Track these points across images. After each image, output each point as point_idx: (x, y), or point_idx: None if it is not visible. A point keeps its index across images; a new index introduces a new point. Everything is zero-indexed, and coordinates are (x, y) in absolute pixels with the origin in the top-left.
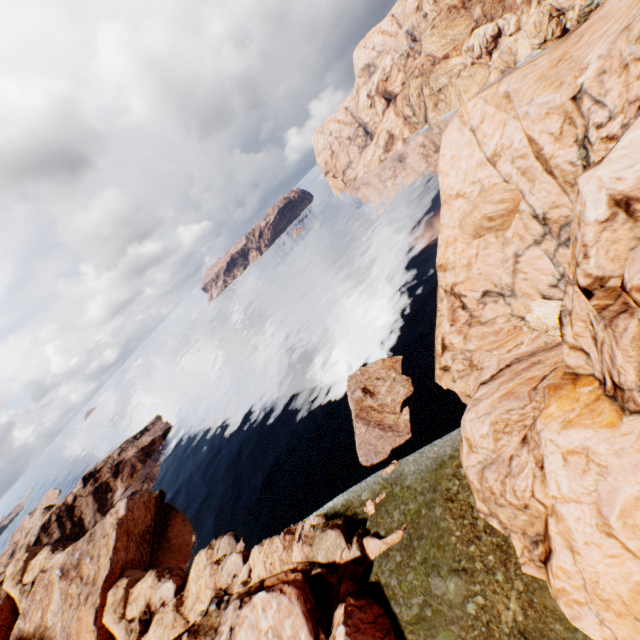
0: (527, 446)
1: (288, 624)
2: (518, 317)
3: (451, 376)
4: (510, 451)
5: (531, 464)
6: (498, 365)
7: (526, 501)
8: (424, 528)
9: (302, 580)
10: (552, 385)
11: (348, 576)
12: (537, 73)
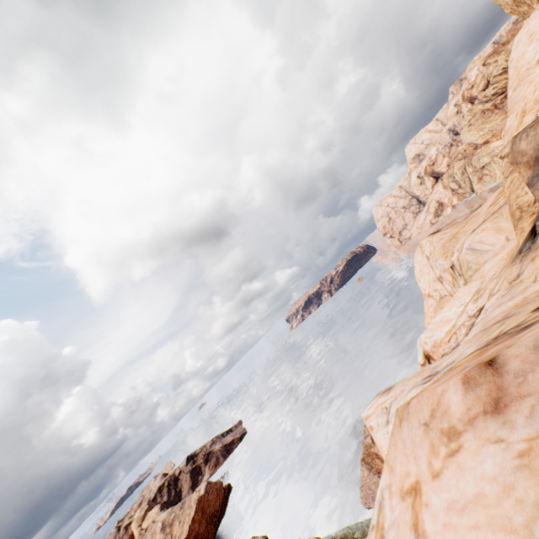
0: None
1: None
2: None
3: None
4: None
5: None
6: None
7: None
8: None
9: None
10: None
11: None
12: (443, 241)
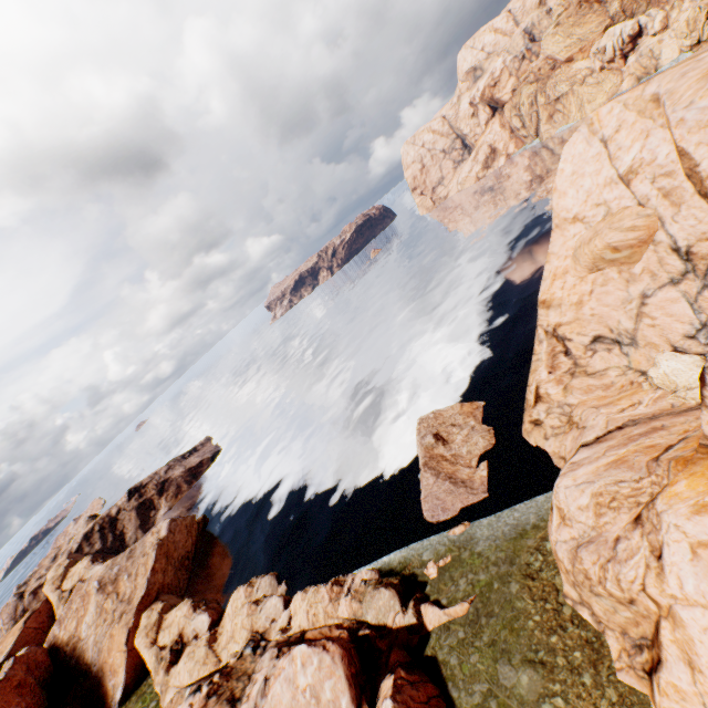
0: (641, 528)
1: (328, 686)
2: (637, 371)
3: (543, 432)
4: (616, 531)
5: (644, 551)
6: (606, 426)
7: (633, 595)
8: (495, 605)
9: (347, 639)
10: (681, 458)
11: (400, 644)
12: (701, 70)
